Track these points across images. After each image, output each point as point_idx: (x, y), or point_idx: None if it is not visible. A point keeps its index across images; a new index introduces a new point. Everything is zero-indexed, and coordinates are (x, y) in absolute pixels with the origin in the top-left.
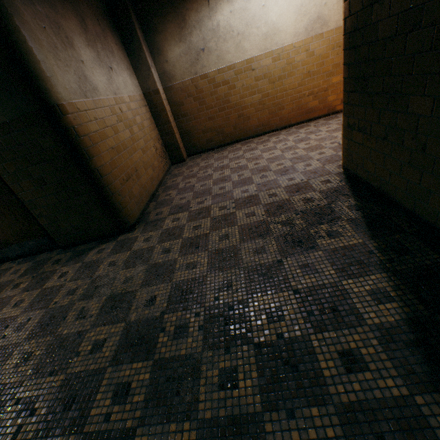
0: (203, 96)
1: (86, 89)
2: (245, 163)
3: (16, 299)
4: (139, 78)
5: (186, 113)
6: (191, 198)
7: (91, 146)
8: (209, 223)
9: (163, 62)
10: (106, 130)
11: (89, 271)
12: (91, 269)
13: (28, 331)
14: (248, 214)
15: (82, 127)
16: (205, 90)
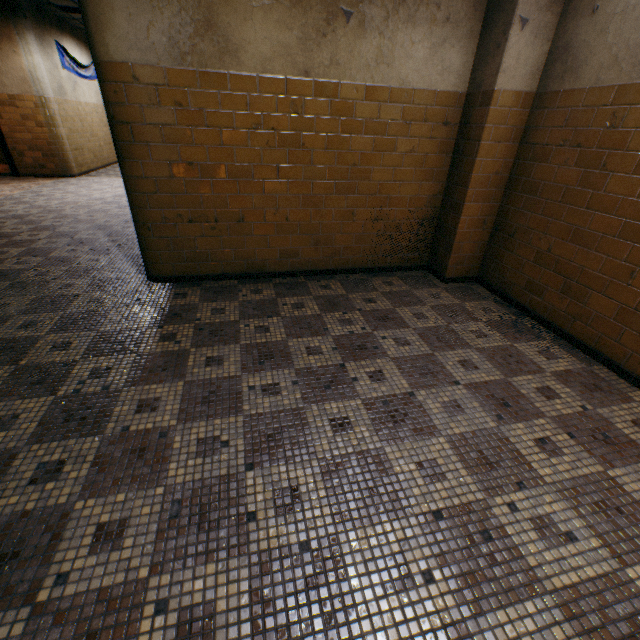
0: (610, 159)
1: (195, 48)
2: (362, 392)
3: (84, 247)
4: (480, 50)
5: (536, 186)
6: (207, 321)
7: (131, 143)
8: (58, 359)
9: (584, 13)
10: (197, 130)
11: (73, 274)
12: (79, 274)
13: (6, 268)
14: (9, 419)
15: (127, 109)
16: (633, 142)
